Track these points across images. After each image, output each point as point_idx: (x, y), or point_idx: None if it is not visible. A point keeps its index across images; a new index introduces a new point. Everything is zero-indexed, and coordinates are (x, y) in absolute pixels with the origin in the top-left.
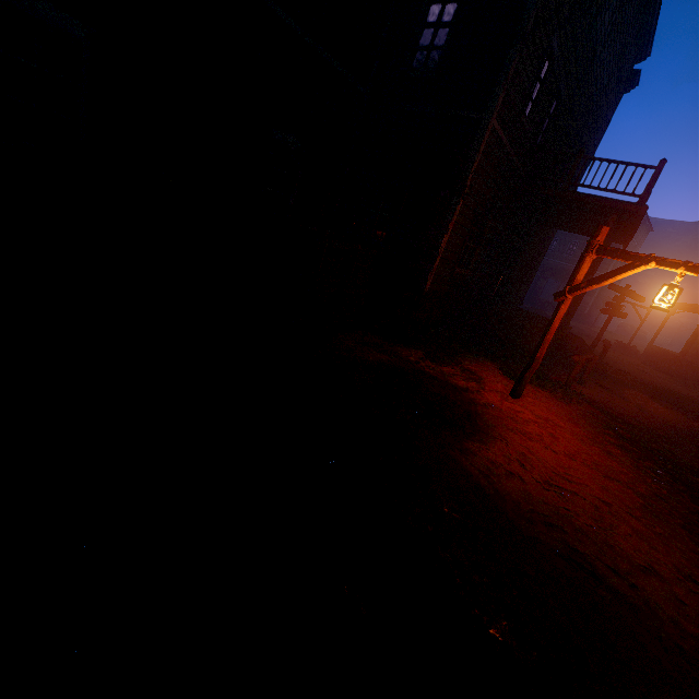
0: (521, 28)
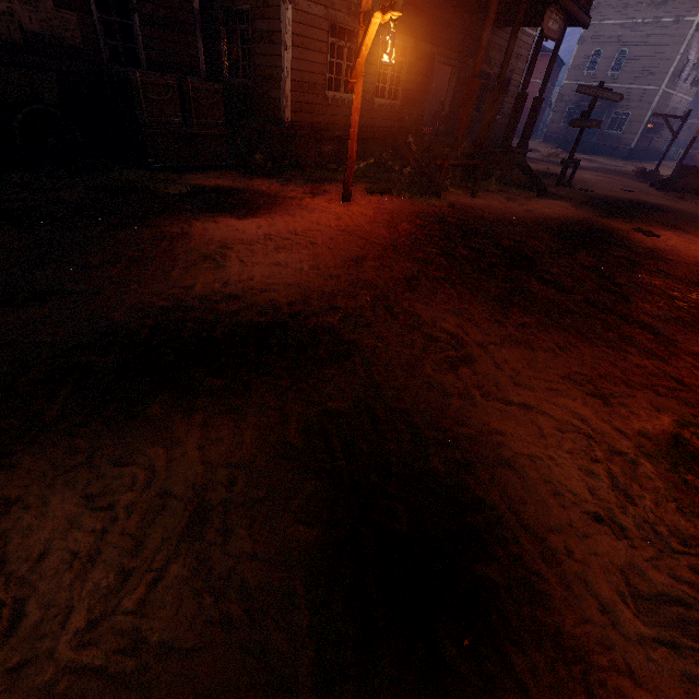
0: None
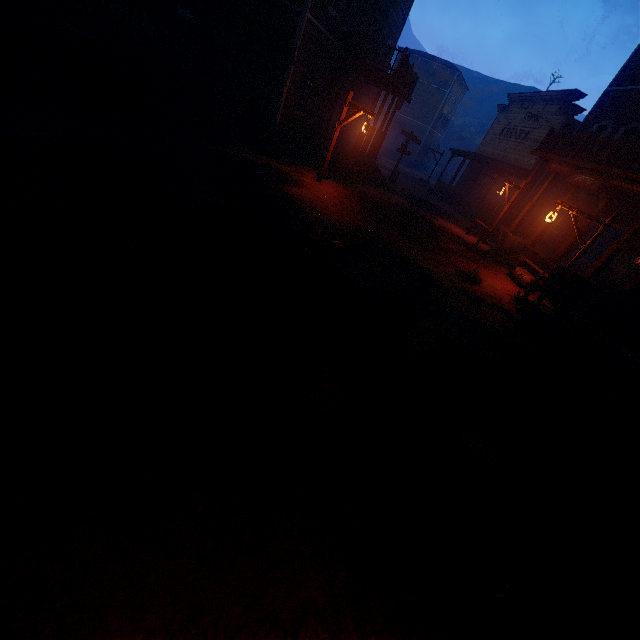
0: None
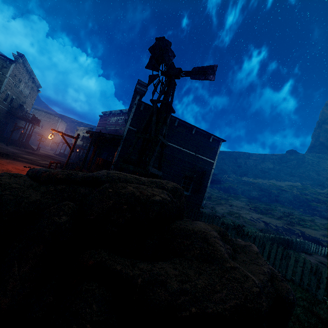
0: (0, 92)
